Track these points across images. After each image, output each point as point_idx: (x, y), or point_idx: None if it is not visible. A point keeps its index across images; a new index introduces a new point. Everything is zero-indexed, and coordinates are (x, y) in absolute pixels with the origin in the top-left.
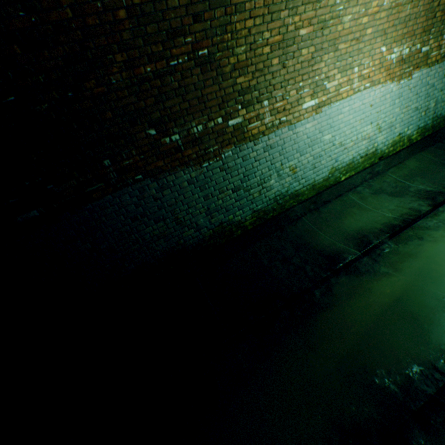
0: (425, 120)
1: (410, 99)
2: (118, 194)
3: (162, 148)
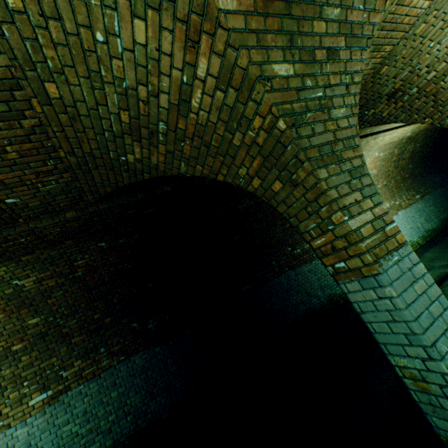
0: (420, 233)
1: (404, 224)
2: (279, 278)
3: (293, 255)
